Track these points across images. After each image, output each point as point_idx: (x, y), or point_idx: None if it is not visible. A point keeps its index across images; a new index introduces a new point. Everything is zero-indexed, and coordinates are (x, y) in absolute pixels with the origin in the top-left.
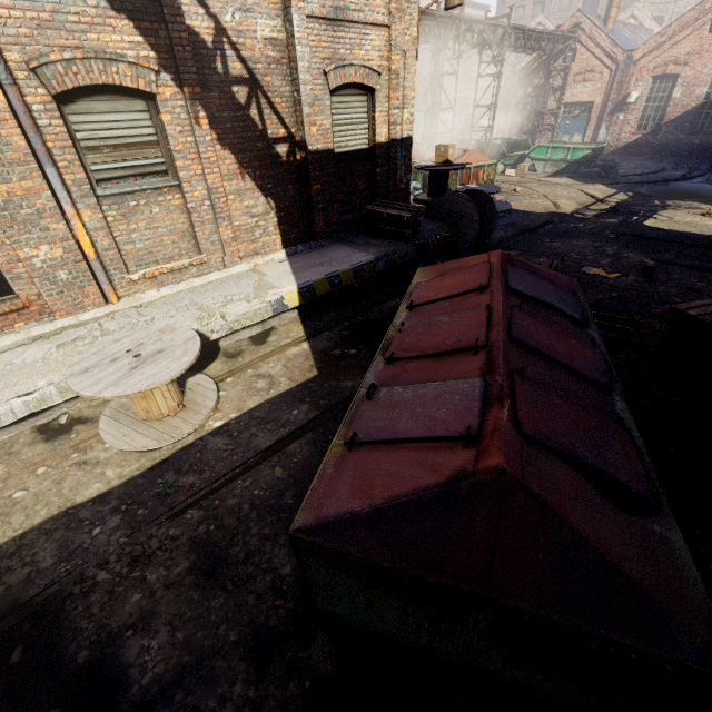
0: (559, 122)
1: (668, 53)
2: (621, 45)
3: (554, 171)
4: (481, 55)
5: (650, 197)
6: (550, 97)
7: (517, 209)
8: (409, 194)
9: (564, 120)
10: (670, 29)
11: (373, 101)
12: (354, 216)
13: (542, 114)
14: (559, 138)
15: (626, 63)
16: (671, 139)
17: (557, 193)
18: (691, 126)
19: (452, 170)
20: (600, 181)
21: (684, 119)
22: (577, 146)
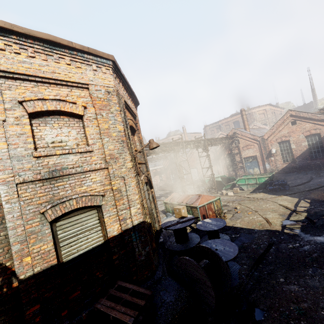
0: (244, 165)
1: (278, 134)
2: (256, 135)
3: (253, 189)
4: (197, 150)
5: (323, 202)
6: (235, 156)
7: (243, 227)
8: (151, 259)
9: (246, 163)
10: (274, 127)
11: (102, 211)
12: (90, 310)
13: (235, 163)
14: (247, 170)
15: (262, 140)
16: (304, 163)
17: (262, 206)
18: (310, 157)
19: (194, 208)
20: (282, 192)
21: (304, 155)
22: (259, 176)
